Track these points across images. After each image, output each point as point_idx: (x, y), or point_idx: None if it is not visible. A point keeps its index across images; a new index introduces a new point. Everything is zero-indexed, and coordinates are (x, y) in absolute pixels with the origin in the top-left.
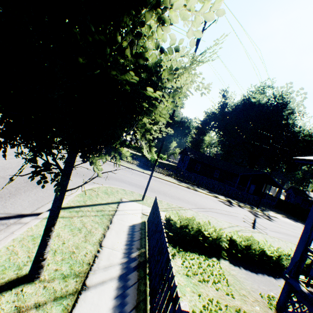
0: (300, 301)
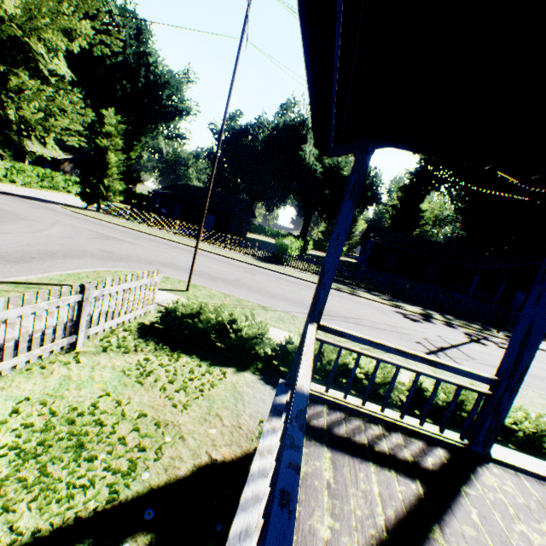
0: None
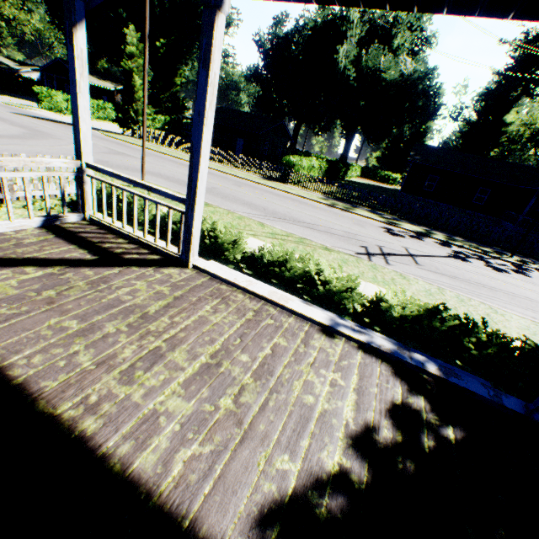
0: None
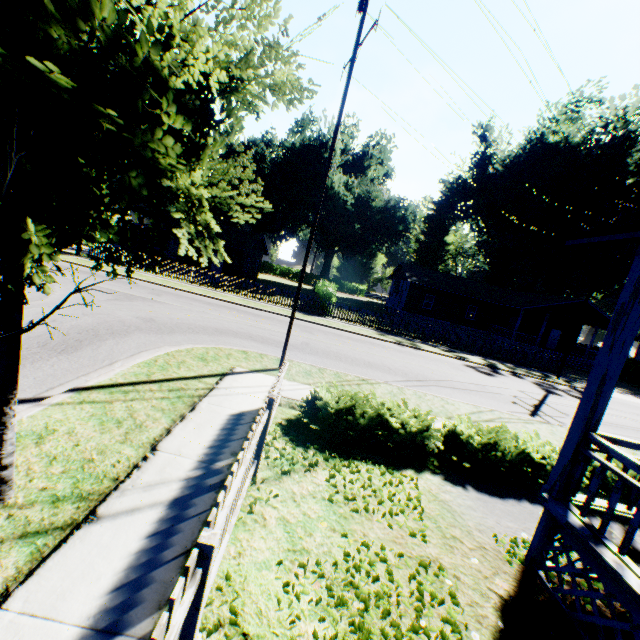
0: (567, 547)
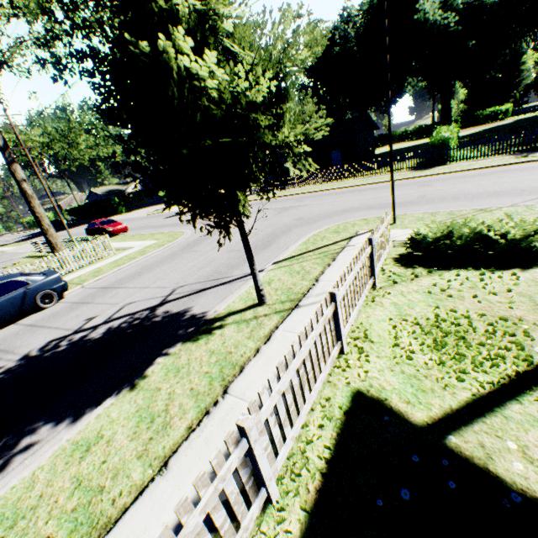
0: None
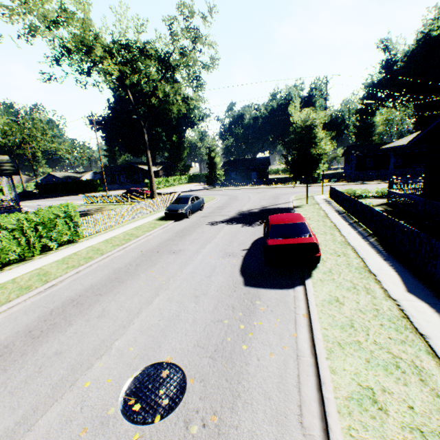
0: (390, 194)
